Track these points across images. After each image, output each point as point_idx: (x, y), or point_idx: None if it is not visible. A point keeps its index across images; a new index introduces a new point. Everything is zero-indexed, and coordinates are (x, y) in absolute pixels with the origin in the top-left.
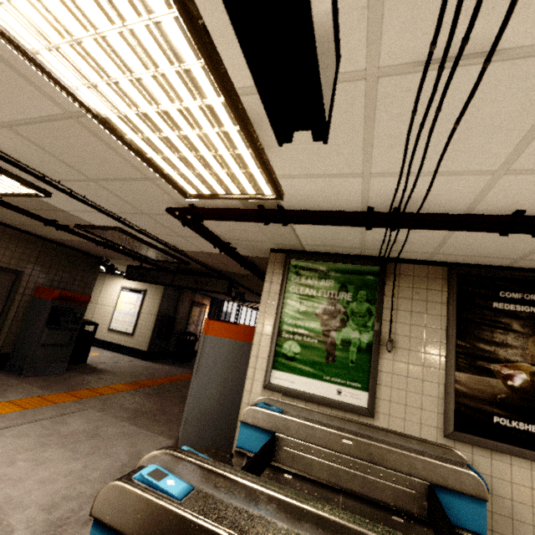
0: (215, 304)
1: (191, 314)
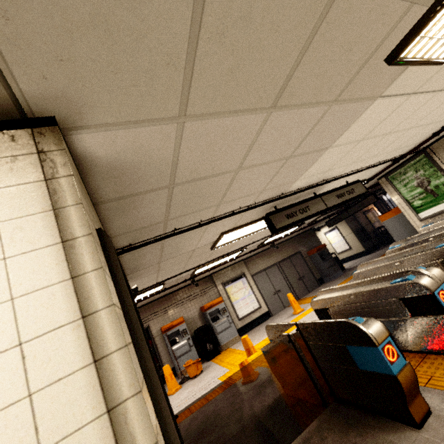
0: (377, 203)
1: (369, 219)
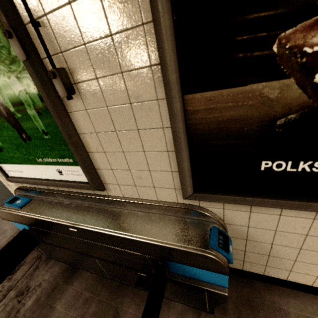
0: None
1: None
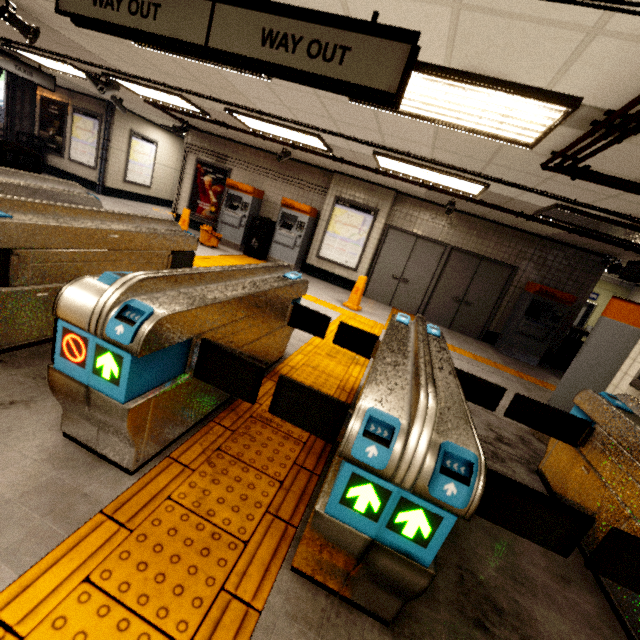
0: None
1: None
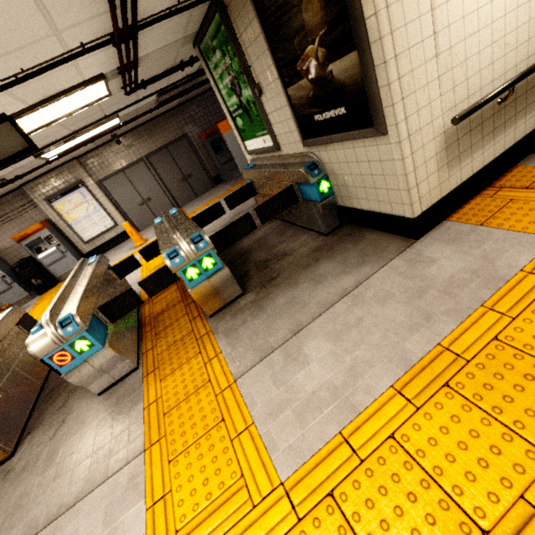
0: None
1: None
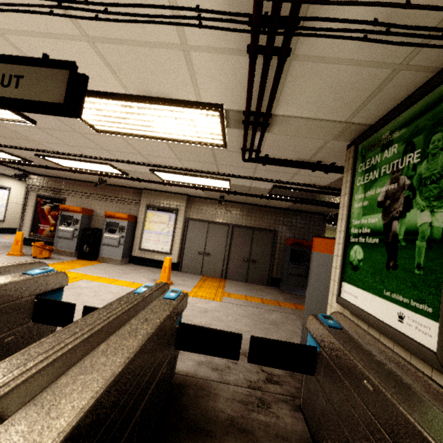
0: None
1: None
